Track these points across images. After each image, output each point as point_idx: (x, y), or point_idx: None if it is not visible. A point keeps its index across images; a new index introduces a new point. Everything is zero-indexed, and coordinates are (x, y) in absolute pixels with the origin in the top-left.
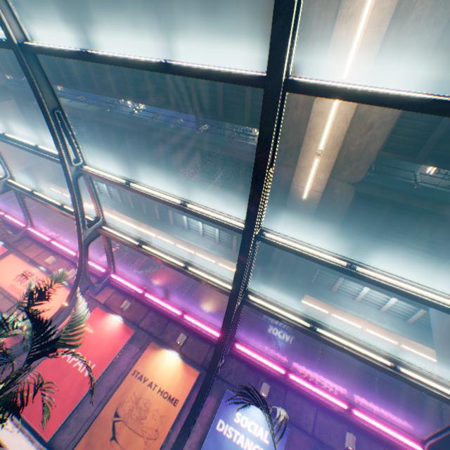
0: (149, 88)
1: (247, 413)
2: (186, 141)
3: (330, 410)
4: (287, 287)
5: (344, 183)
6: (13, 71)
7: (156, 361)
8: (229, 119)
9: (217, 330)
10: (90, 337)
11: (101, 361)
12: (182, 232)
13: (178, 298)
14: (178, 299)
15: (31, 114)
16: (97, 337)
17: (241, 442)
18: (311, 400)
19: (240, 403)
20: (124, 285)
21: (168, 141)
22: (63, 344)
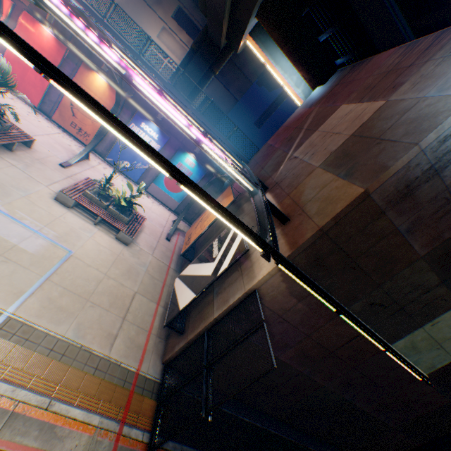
0: None
1: (148, 126)
2: None
3: None
4: (230, 26)
5: None
6: None
7: (90, 80)
8: None
9: None
10: (32, 45)
11: None
12: None
13: (101, 24)
14: (101, 25)
15: None
16: (38, 46)
17: (144, 136)
18: None
19: (145, 120)
20: None
21: None
22: (6, 88)
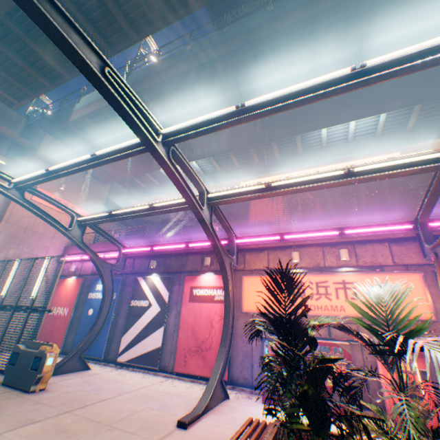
0: None
1: None
2: (329, 2)
3: None
4: None
5: None
6: (22, 97)
7: None
8: None
9: None
10: None
11: None
12: (321, 153)
13: None
14: None
15: (71, 140)
16: None
17: None
18: None
19: None
20: None
21: (300, 23)
22: None
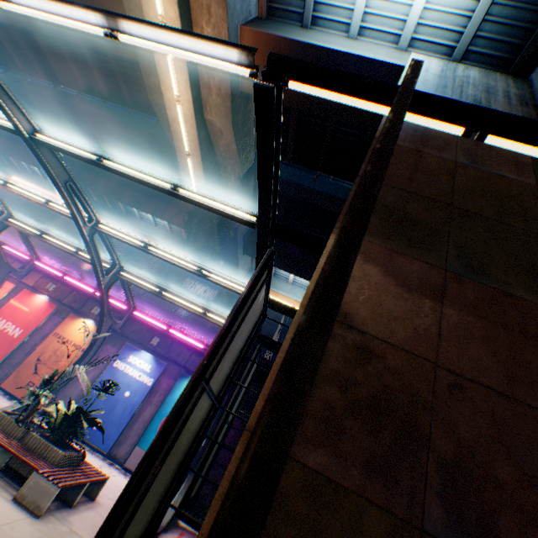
0: (54, 66)
1: (139, 356)
2: (111, 126)
3: (202, 352)
4: (226, 272)
5: (234, 178)
6: None
7: (74, 326)
8: (139, 107)
9: (123, 303)
10: (19, 311)
11: (29, 328)
12: (135, 222)
13: None
14: None
15: None
16: (25, 311)
17: (130, 372)
18: (191, 347)
19: (135, 351)
20: (47, 271)
21: (92, 126)
22: None
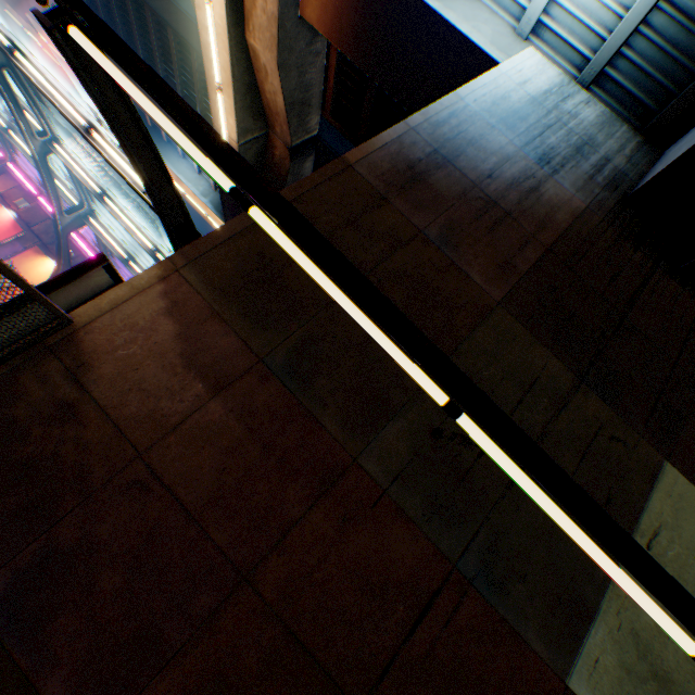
0: None
1: None
2: (160, 4)
3: None
4: None
5: (283, 146)
6: None
7: (36, 263)
8: None
9: None
10: None
11: None
12: (175, 158)
13: None
14: None
15: None
16: None
17: None
18: None
19: None
20: (21, 181)
21: None
22: None
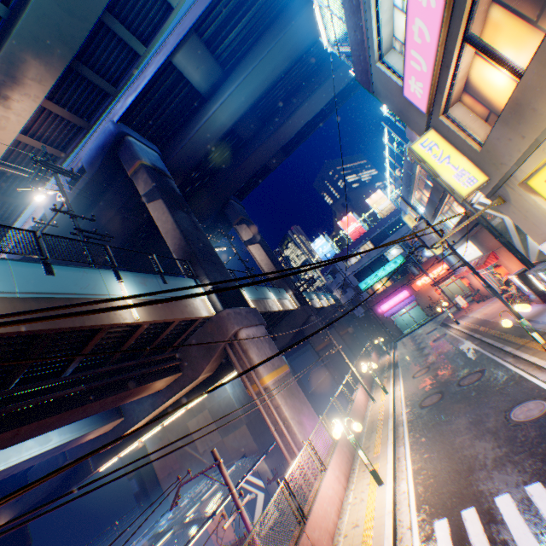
0: None
1: None
2: None
3: None
4: None
5: None
6: None
7: None
8: None
9: None
10: None
11: None
12: None
13: None
14: None
15: None
16: None
17: None
18: None
19: None
20: None
21: None
22: None
